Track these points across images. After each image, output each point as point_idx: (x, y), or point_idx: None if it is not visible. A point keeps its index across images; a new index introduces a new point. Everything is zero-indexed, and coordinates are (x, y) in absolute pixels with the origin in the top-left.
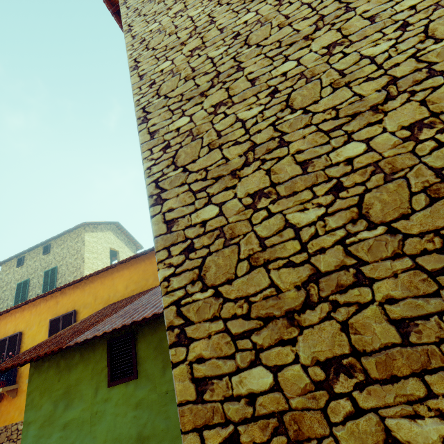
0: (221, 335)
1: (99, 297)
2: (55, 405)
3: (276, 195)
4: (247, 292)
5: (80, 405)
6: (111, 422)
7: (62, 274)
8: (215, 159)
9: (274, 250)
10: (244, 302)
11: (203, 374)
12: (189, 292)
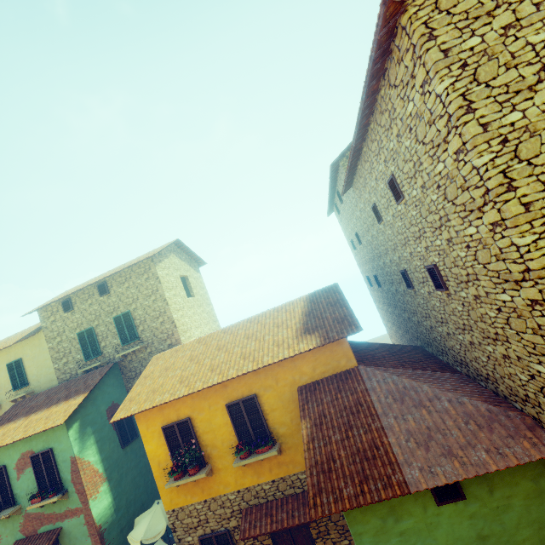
0: None
1: (281, 379)
2: (382, 520)
3: None
4: None
5: (410, 519)
6: (448, 529)
7: (141, 320)
8: None
9: None
10: None
11: None
12: None
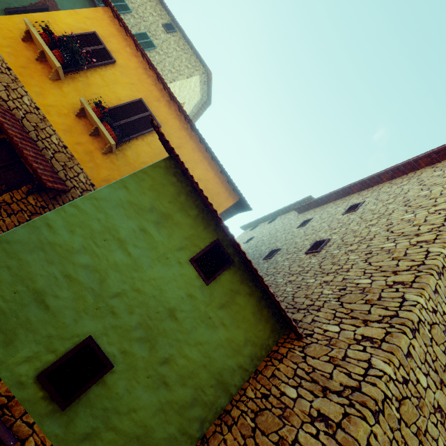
0: (388, 440)
1: (181, 151)
2: (151, 209)
3: (443, 421)
4: (407, 440)
5: (164, 237)
6: (168, 277)
7: (150, 58)
8: (442, 360)
9: (426, 442)
10: (404, 443)
11: (372, 444)
12: (392, 400)
